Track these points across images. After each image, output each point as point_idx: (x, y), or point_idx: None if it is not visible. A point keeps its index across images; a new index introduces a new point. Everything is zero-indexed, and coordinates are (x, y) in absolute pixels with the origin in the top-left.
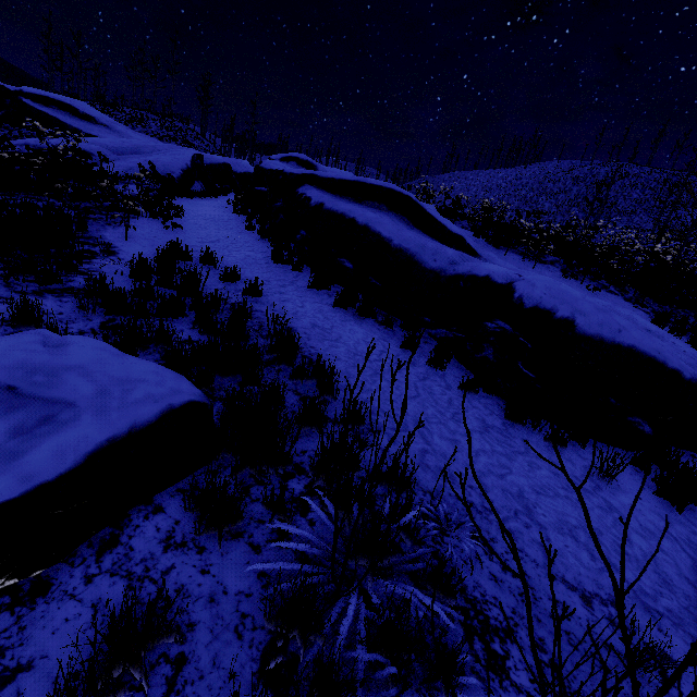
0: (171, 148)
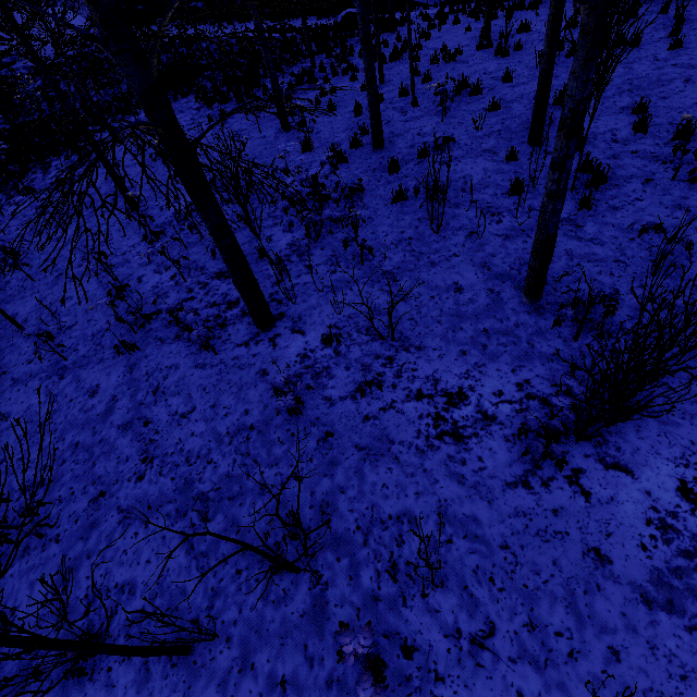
0: None
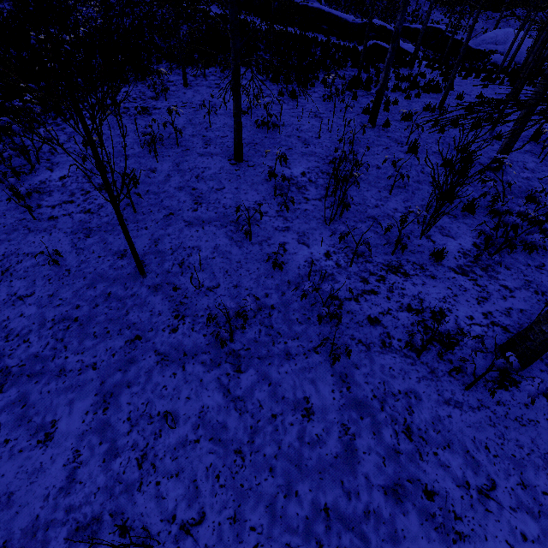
0: None
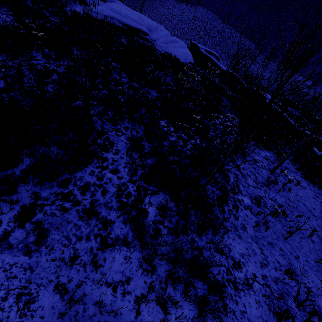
0: (155, 25)
